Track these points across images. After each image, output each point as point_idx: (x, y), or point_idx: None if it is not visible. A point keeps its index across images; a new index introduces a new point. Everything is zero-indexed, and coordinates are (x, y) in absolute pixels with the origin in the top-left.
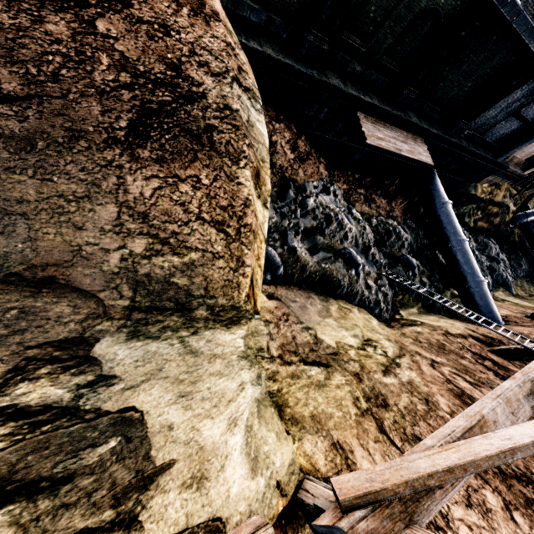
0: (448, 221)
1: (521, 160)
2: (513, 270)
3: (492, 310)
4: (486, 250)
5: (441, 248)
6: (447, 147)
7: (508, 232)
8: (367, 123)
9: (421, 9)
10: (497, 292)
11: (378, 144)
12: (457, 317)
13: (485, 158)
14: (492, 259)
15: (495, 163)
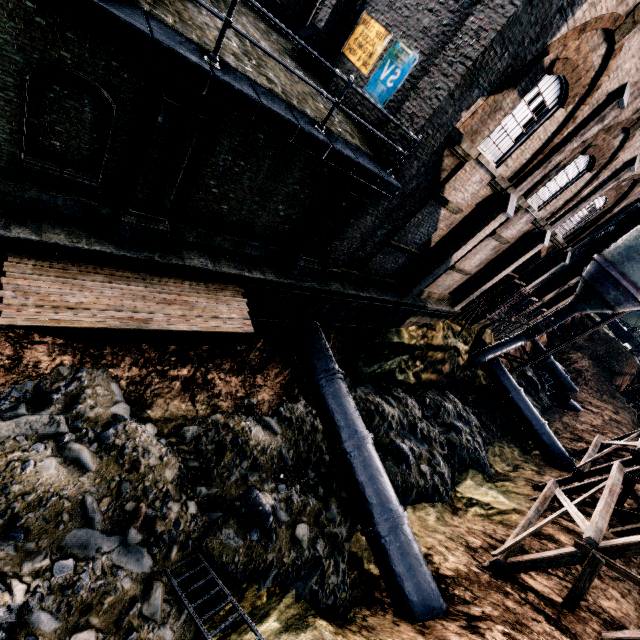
0: (335, 406)
1: (444, 295)
2: (487, 430)
3: (419, 584)
4: (438, 415)
5: (332, 454)
6: (306, 293)
7: (470, 377)
8: (38, 277)
9: (24, 66)
10: (463, 483)
11: (50, 321)
12: (380, 587)
13: (383, 301)
14: (449, 428)
15: (403, 303)
